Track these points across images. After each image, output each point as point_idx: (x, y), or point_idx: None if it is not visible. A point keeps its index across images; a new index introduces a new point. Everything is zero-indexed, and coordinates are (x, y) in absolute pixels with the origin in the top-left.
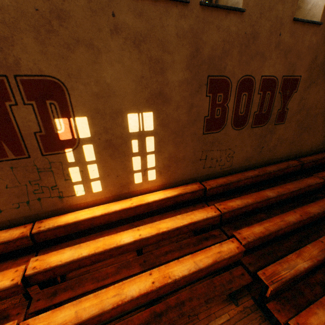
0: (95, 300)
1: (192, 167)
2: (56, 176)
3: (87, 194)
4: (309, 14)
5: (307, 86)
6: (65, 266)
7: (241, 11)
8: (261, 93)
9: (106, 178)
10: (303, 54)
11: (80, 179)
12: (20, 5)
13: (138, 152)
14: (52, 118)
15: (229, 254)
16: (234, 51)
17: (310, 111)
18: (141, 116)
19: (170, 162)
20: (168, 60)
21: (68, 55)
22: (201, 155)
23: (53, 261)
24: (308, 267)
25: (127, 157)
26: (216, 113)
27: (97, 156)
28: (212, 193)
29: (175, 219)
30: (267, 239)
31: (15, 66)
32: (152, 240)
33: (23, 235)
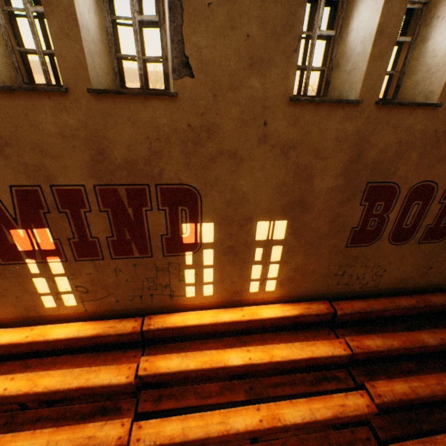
0: (201, 422)
1: (322, 282)
2: (171, 276)
3: (197, 296)
4: None
5: None
6: (172, 374)
7: (435, 106)
8: (443, 202)
9: (220, 283)
10: None
11: (193, 280)
12: (175, 122)
13: (260, 260)
14: (180, 222)
15: (355, 411)
16: (413, 152)
17: None
18: (272, 223)
19: (296, 274)
20: (318, 166)
21: (209, 165)
22: (338, 269)
23: (161, 366)
24: None
25: (247, 264)
26: (369, 224)
27: (216, 260)
28: (343, 319)
29: (292, 347)
30: (412, 403)
31: (158, 176)
32: (262, 367)
33: (135, 331)
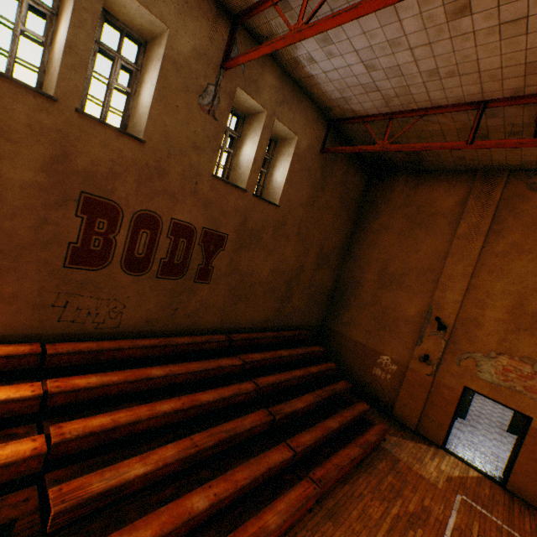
0: None
1: (34, 316)
2: None
3: None
4: (240, 179)
5: (239, 248)
6: None
7: (140, 141)
8: (172, 237)
9: None
10: (230, 212)
11: None
12: None
13: None
14: None
15: (8, 459)
16: (130, 177)
17: (245, 277)
18: None
19: None
20: (6, 149)
21: None
22: (58, 298)
23: None
24: (149, 476)
25: None
26: (93, 243)
27: None
28: (58, 364)
29: None
30: (114, 438)
31: None
32: None
33: None
